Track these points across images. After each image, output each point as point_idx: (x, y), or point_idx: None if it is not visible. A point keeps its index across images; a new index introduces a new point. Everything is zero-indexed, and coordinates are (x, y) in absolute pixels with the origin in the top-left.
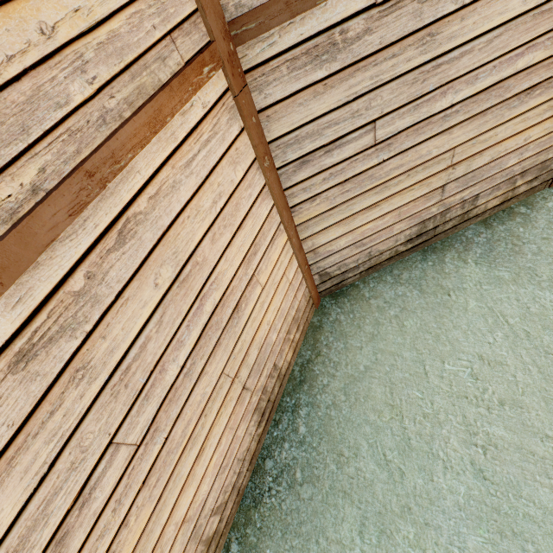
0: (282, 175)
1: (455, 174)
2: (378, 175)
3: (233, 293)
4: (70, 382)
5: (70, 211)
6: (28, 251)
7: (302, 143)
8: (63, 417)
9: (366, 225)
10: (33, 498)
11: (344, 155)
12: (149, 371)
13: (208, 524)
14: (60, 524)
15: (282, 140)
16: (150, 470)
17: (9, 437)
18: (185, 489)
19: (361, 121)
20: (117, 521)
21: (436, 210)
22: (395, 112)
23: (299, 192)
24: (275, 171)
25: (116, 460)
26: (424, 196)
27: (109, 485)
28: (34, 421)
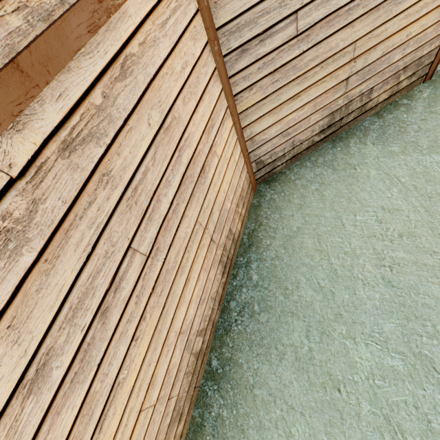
0: (227, 63)
1: (356, 67)
2: (299, 66)
3: (200, 155)
4: (99, 183)
5: (88, 28)
6: (63, 51)
7: (242, 31)
8: (97, 211)
9: (290, 115)
10: (83, 270)
11: (274, 45)
12: (150, 197)
13: (196, 342)
14: (103, 299)
15: (226, 27)
16: (156, 281)
17: (64, 212)
18: (179, 307)
19: (286, 11)
20: (139, 313)
21: (342, 102)
22: (312, 4)
23: (240, 80)
24: (222, 57)
25: (134, 263)
26: (333, 88)
27: (131, 281)
28: (79, 206)
